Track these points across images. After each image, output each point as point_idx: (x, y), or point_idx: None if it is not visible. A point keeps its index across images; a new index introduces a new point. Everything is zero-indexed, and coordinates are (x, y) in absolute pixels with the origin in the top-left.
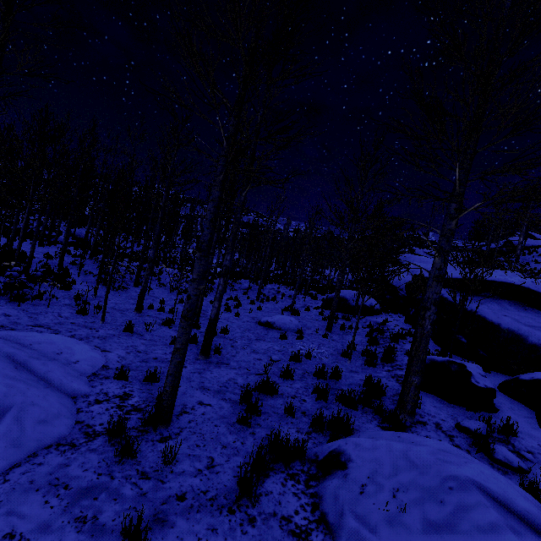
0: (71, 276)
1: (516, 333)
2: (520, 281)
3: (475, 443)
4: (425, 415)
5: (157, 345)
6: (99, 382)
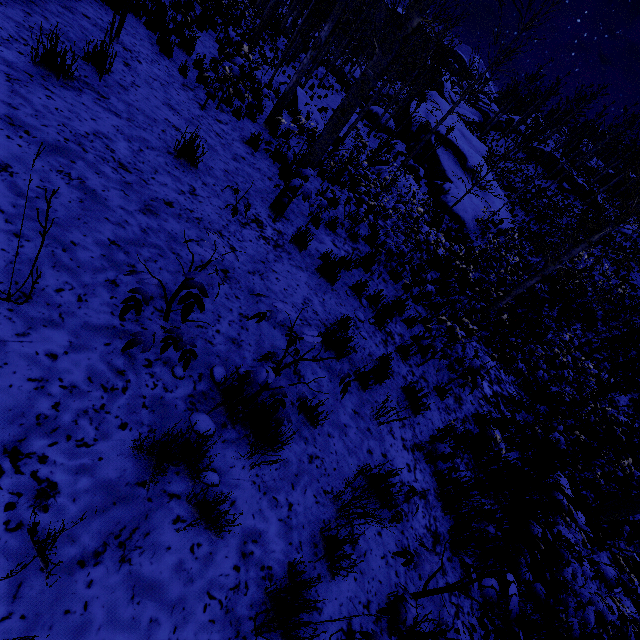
0: None
1: (444, 169)
2: (468, 151)
3: None
4: None
5: None
6: None
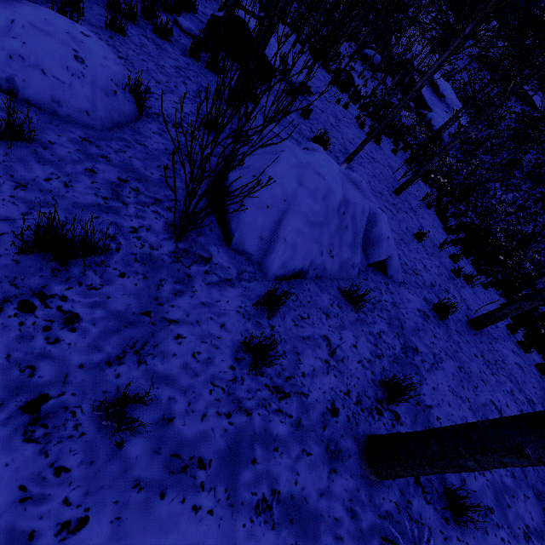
0: None
1: (424, 99)
2: (439, 80)
3: None
4: None
5: None
6: None
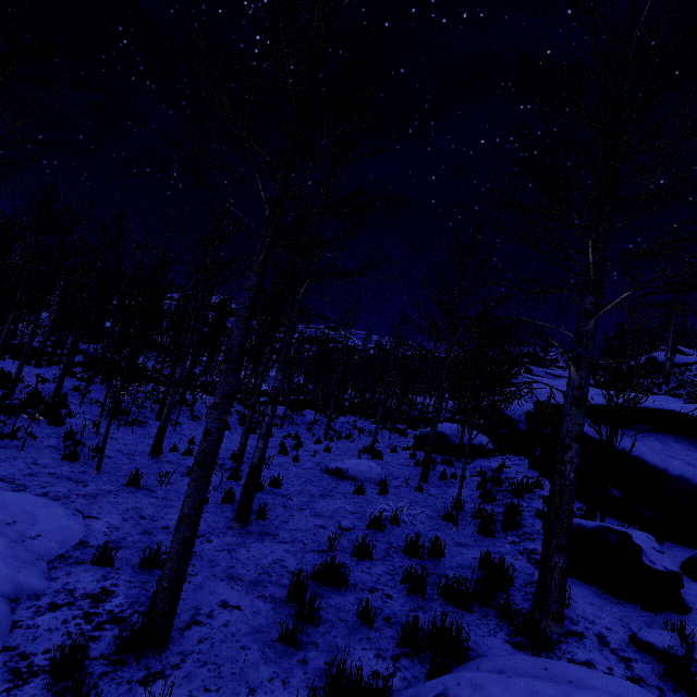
0: (69, 407)
1: (692, 483)
2: (682, 407)
3: (669, 673)
4: (579, 620)
5: (173, 506)
6: (65, 571)
